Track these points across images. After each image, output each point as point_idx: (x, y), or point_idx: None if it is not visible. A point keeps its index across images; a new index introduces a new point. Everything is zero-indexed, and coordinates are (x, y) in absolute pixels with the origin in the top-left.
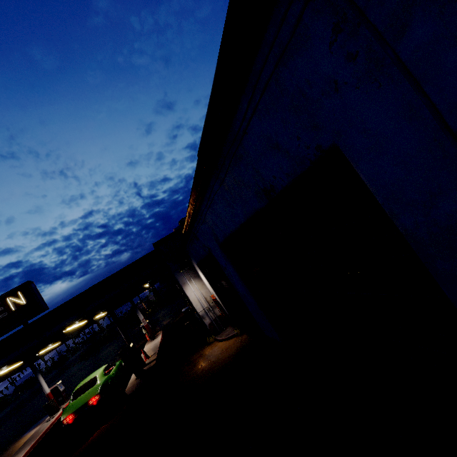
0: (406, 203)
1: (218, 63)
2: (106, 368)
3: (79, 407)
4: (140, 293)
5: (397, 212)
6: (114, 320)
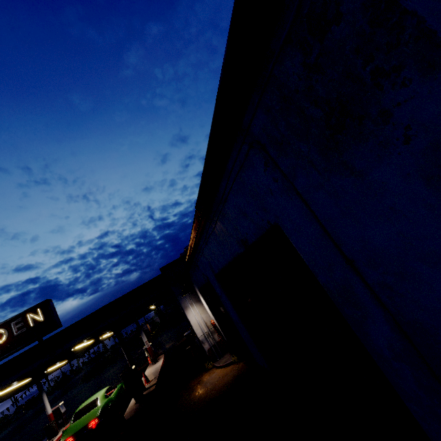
0: (319, 267)
1: (205, 160)
2: (108, 390)
3: (79, 429)
4: (145, 314)
5: (316, 272)
6: (119, 341)
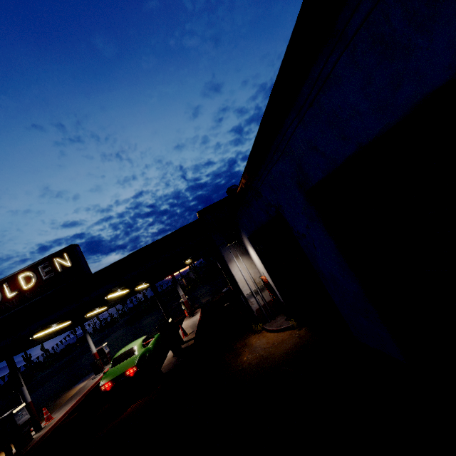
0: None
1: None
2: (145, 340)
3: (117, 376)
4: (181, 268)
5: None
6: (154, 293)
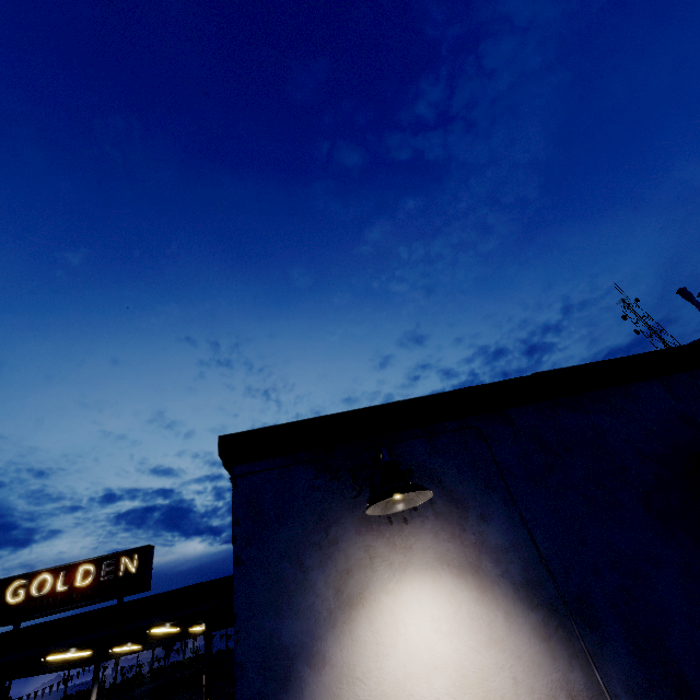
0: None
1: None
2: None
3: None
4: None
5: None
6: (206, 647)
